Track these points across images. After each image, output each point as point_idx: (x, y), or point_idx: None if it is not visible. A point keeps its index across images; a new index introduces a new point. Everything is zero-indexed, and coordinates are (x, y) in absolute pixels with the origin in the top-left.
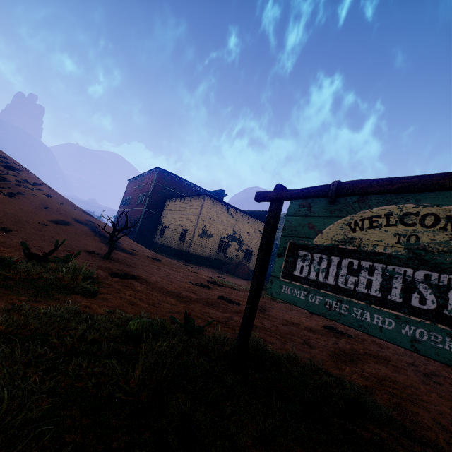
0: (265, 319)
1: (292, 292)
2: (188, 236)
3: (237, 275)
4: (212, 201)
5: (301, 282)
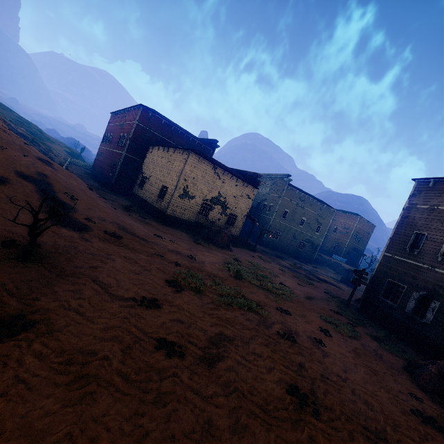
0: (207, 404)
1: None
2: (167, 196)
3: (216, 243)
4: (197, 158)
5: None
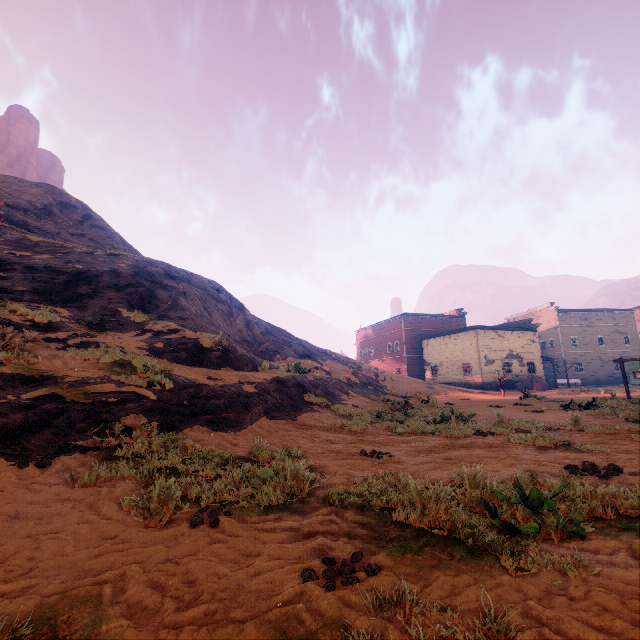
0: None
1: (638, 381)
2: (475, 369)
3: (536, 388)
4: (482, 332)
5: (639, 379)
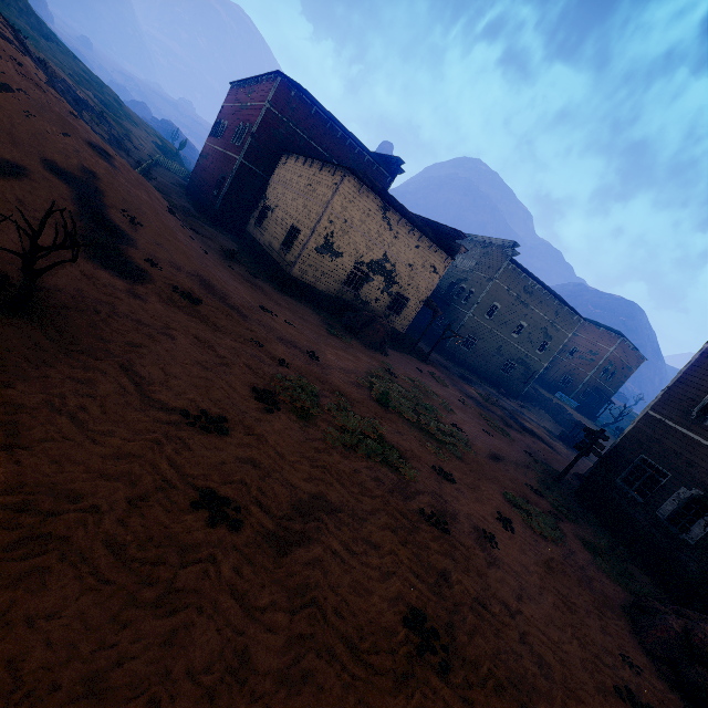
0: (252, 622)
1: None
2: (297, 245)
3: (363, 338)
4: (358, 186)
5: None
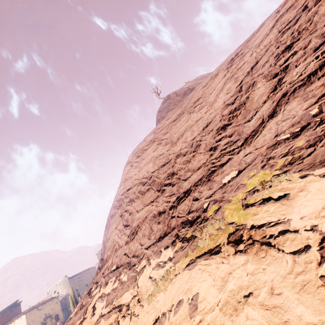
0: None
1: None
2: None
3: None
4: (29, 312)
5: None
